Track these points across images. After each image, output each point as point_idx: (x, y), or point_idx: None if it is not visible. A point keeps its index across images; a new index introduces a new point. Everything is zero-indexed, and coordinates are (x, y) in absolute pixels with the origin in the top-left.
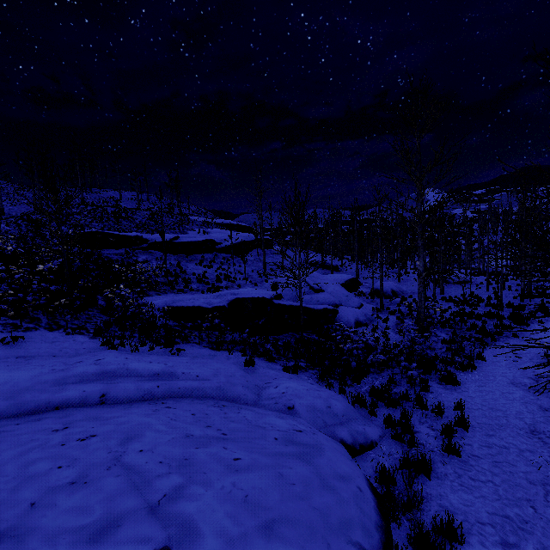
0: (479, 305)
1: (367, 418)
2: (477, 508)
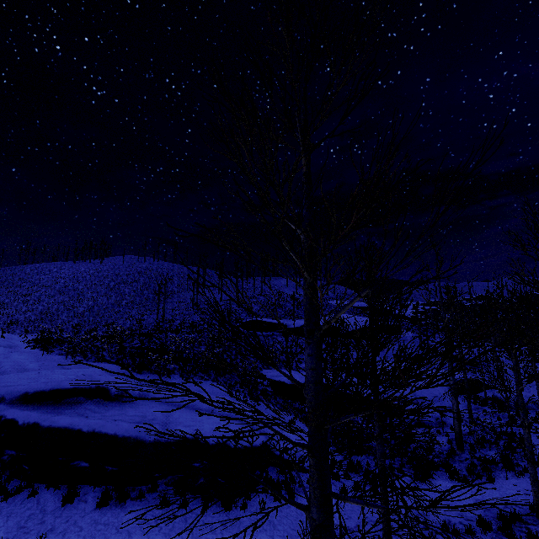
0: None
1: None
2: None
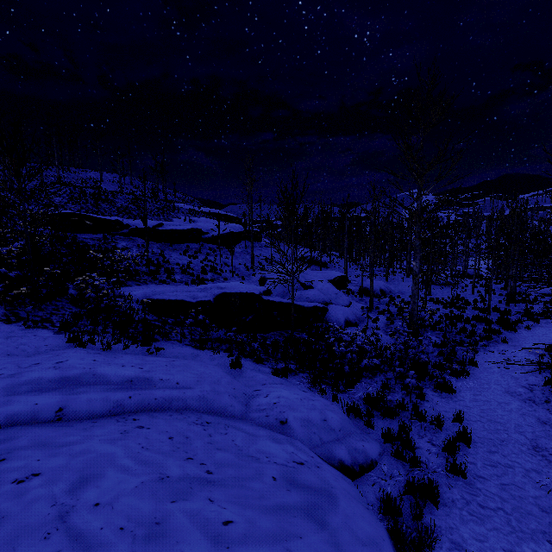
0: (467, 308)
1: (363, 430)
2: (492, 544)
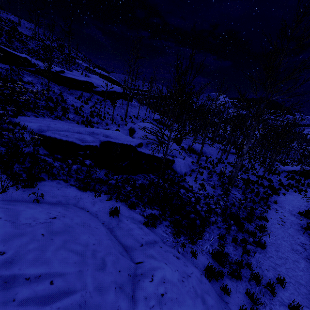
0: (249, 173)
1: (222, 297)
2: None
